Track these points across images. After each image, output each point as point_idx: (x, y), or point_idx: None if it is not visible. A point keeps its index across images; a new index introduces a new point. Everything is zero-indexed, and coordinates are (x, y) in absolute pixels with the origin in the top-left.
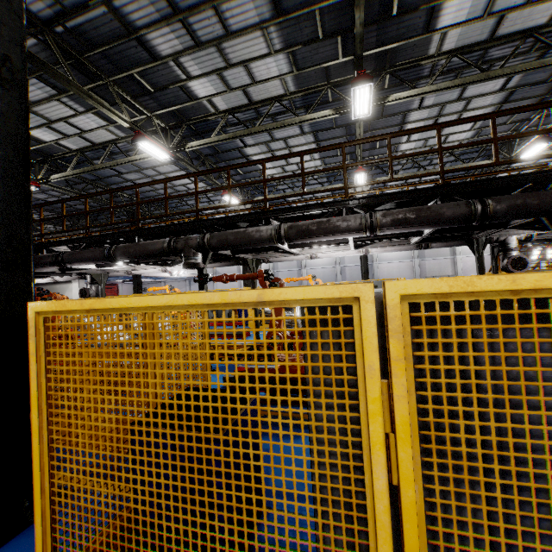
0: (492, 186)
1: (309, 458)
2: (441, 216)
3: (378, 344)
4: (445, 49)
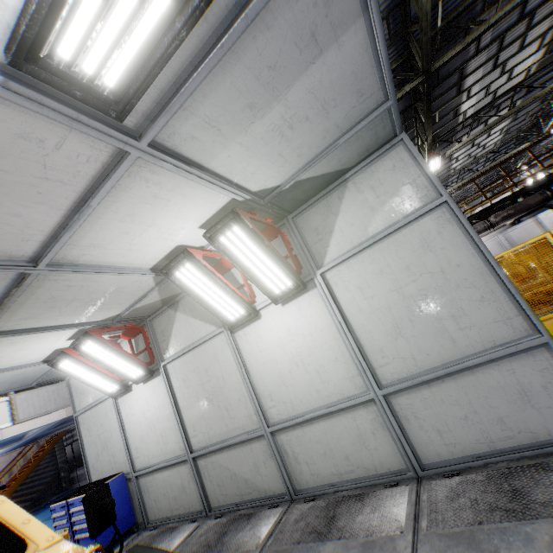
0: (547, 179)
1: (551, 266)
2: (528, 205)
3: (552, 241)
4: (468, 116)
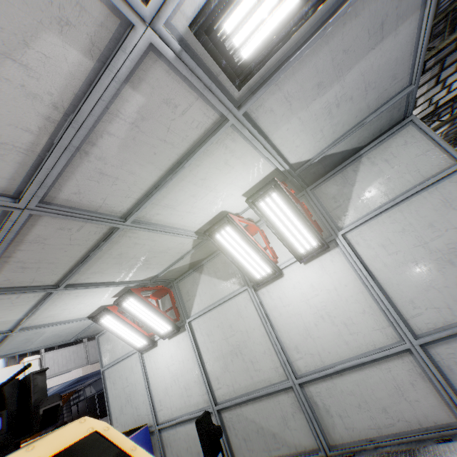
0: None
1: None
2: None
3: None
4: None
